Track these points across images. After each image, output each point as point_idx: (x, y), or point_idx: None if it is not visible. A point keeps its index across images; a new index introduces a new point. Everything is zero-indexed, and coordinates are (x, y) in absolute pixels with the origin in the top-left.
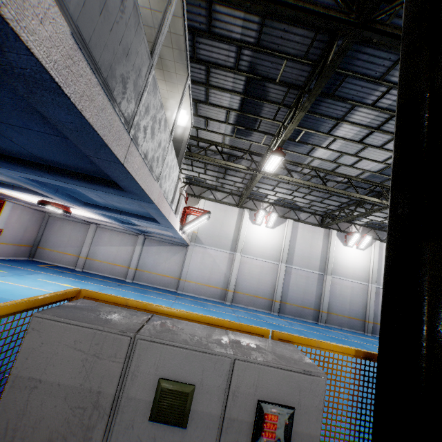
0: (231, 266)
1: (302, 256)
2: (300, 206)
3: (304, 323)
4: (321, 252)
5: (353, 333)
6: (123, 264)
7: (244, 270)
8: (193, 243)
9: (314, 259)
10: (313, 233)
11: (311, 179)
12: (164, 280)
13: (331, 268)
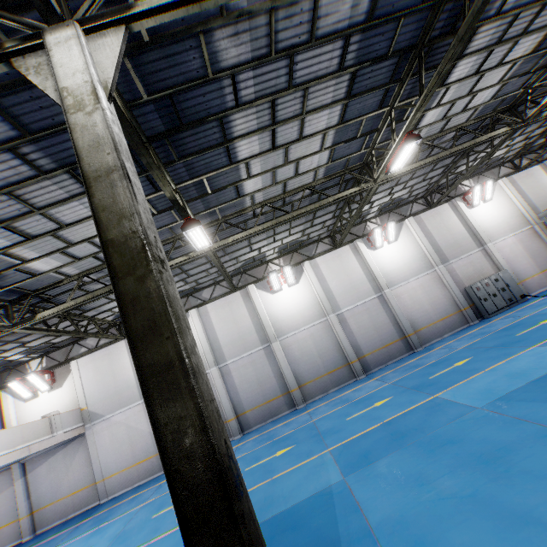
0: None
1: (232, 342)
2: (189, 289)
3: (268, 428)
4: (251, 320)
5: (335, 395)
6: (12, 518)
7: None
8: (89, 424)
9: (248, 334)
10: (230, 304)
11: None
12: (77, 499)
13: (272, 332)
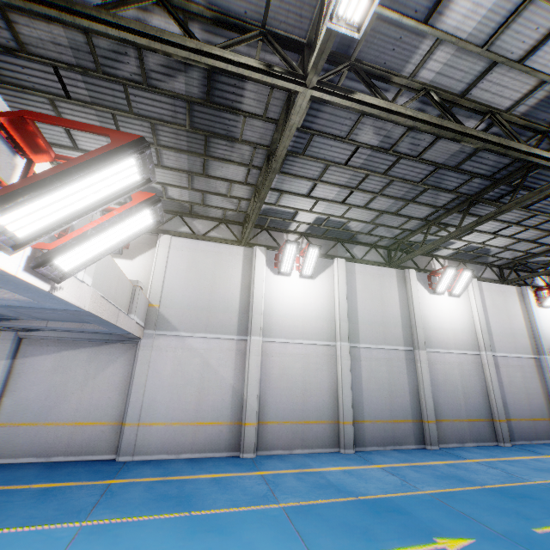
0: (244, 368)
1: (371, 323)
2: (355, 232)
3: (412, 460)
4: (400, 310)
5: (492, 453)
6: None
7: (271, 370)
8: (152, 330)
9: (392, 324)
10: (381, 278)
11: (402, 138)
12: (79, 435)
13: (423, 337)
